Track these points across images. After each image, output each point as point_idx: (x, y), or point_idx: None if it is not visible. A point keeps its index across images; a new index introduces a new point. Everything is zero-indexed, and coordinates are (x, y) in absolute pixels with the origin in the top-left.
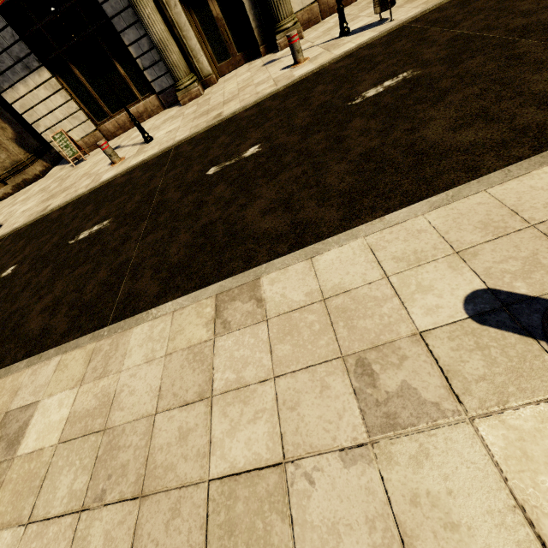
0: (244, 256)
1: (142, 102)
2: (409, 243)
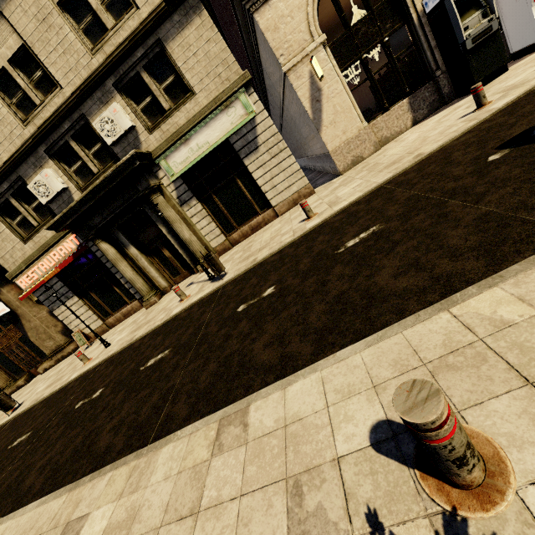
0: (1, 509)
1: (130, 305)
2: (8, 534)
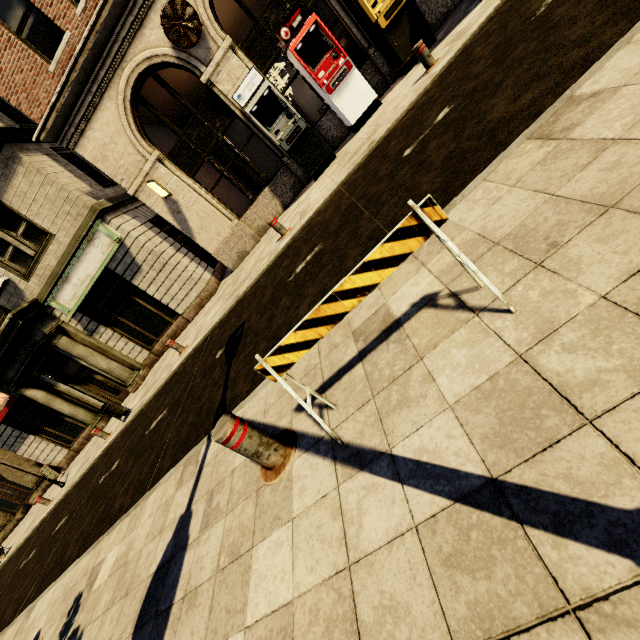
0: None
1: (87, 429)
2: None
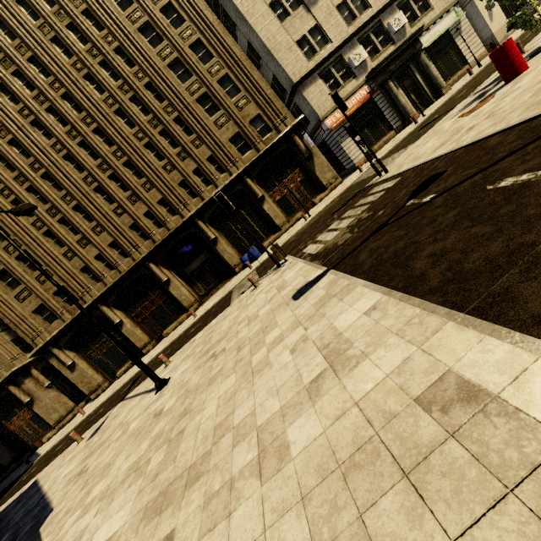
0: None
1: (388, 134)
2: None
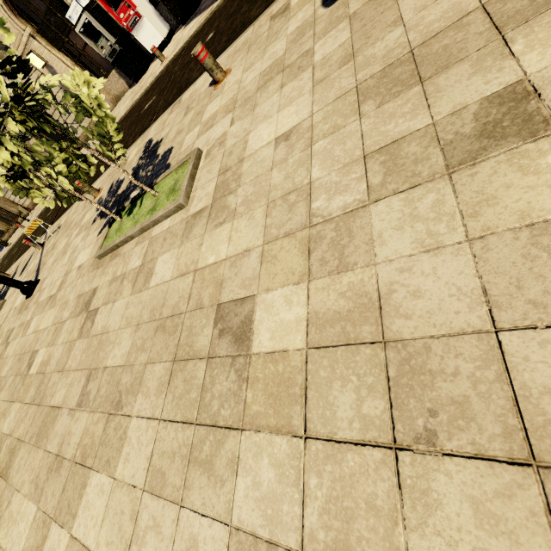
0: None
1: None
2: None
